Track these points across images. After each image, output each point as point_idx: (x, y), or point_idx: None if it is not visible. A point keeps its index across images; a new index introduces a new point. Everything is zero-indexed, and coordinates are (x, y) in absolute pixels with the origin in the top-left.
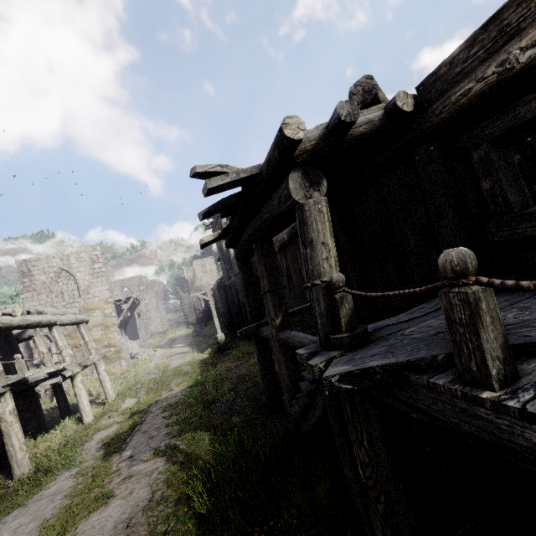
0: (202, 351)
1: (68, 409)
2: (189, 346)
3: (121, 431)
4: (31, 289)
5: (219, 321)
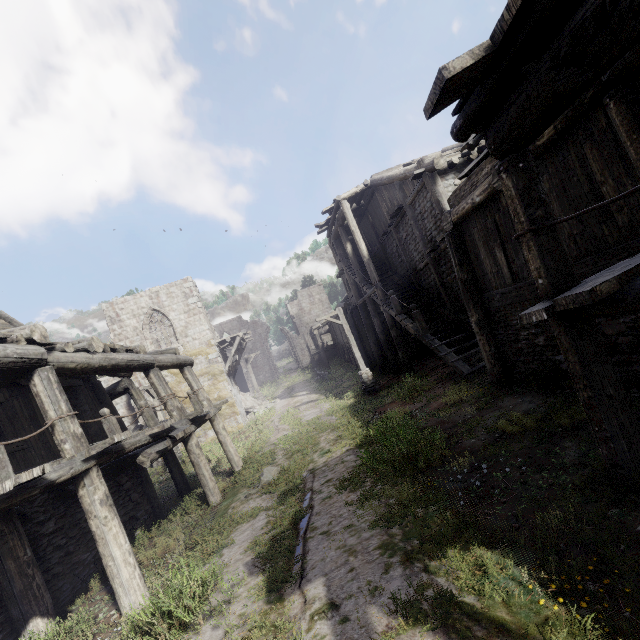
0: (339, 396)
1: (185, 483)
2: (316, 392)
3: (279, 529)
4: (122, 337)
5: (343, 360)
